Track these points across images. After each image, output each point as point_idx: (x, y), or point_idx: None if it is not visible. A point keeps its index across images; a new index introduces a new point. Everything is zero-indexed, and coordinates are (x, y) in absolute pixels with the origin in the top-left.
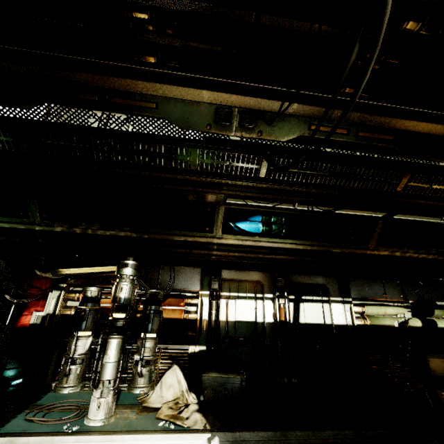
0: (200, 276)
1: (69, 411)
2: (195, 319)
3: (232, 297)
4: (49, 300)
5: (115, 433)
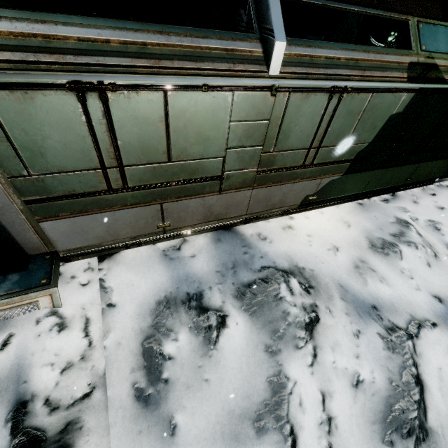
0: None
1: None
2: None
3: None
4: None
5: None
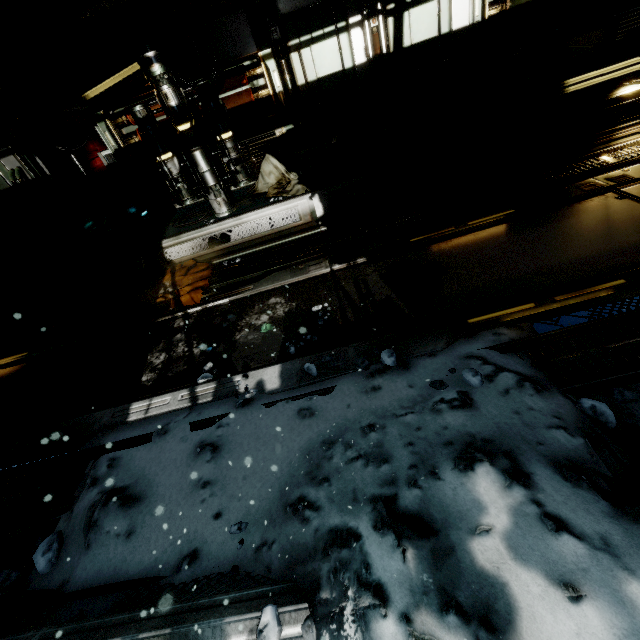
0: (249, 27)
1: (200, 215)
2: (269, 96)
3: (305, 44)
4: (102, 136)
5: (241, 215)
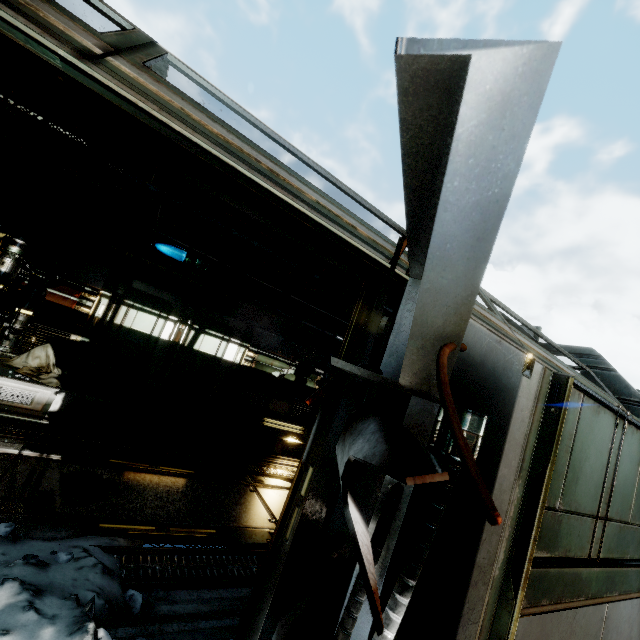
0: (107, 277)
1: None
2: (88, 314)
3: (136, 307)
4: None
5: None
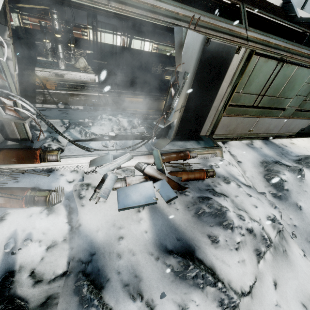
0: (86, 17)
1: (51, 65)
2: (87, 39)
3: (103, 31)
4: (13, 17)
5: (70, 71)
